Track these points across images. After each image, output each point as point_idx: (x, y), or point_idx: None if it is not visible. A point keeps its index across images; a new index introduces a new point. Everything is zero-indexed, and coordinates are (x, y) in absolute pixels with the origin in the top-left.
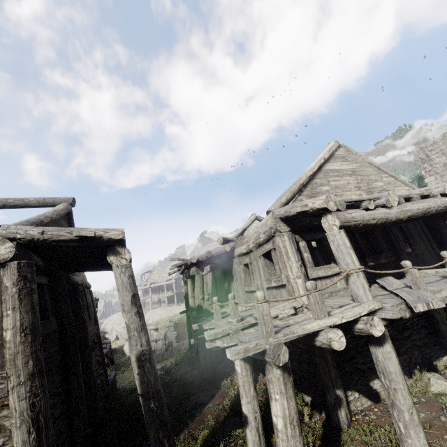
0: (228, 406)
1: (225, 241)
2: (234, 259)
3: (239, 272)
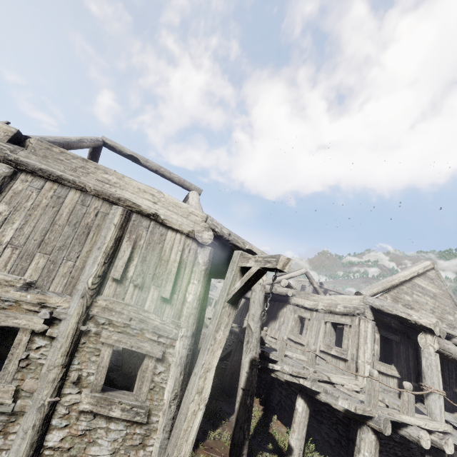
0: (253, 428)
1: (288, 285)
2: (289, 305)
3: (289, 318)
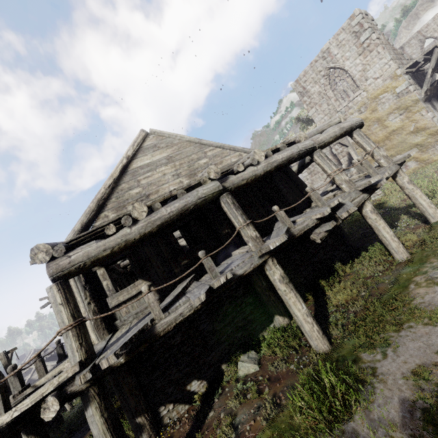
0: None
1: None
2: None
3: None
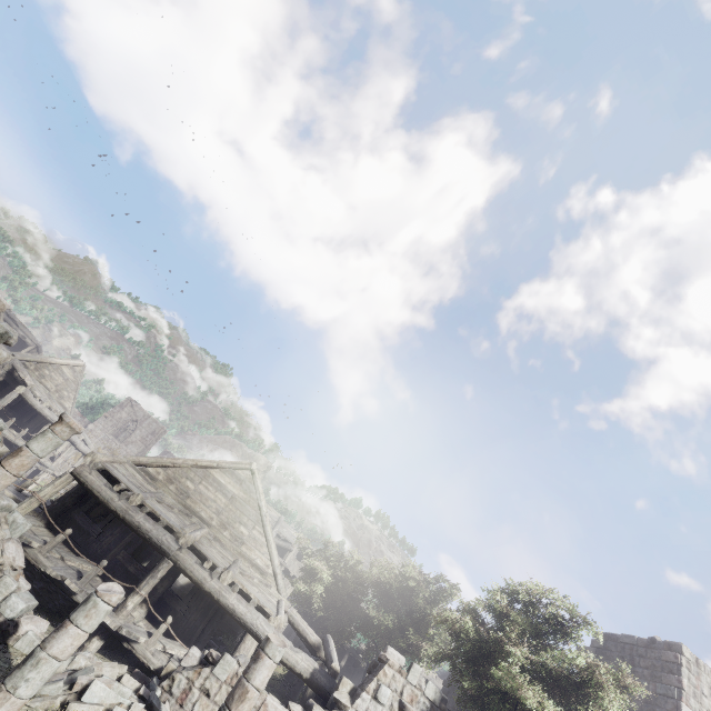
0: None
1: None
2: None
3: None
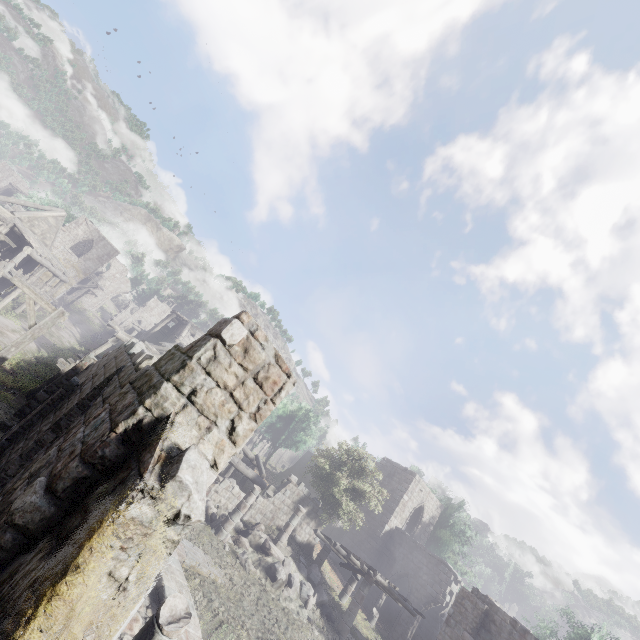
0: None
1: None
2: None
3: None
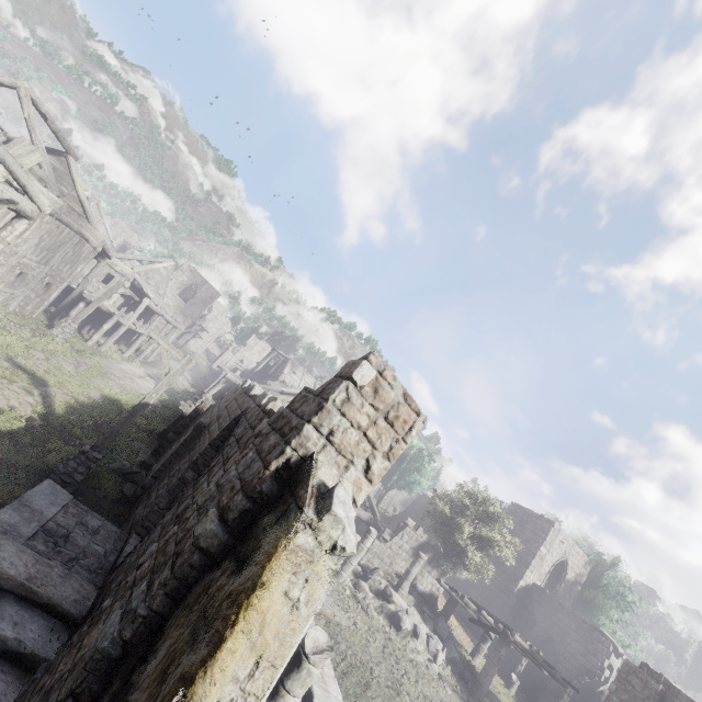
0: None
1: None
2: None
3: None
